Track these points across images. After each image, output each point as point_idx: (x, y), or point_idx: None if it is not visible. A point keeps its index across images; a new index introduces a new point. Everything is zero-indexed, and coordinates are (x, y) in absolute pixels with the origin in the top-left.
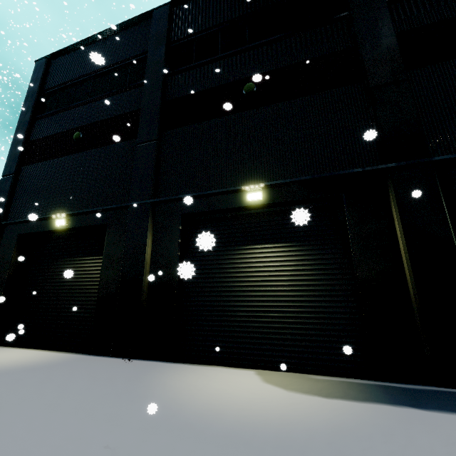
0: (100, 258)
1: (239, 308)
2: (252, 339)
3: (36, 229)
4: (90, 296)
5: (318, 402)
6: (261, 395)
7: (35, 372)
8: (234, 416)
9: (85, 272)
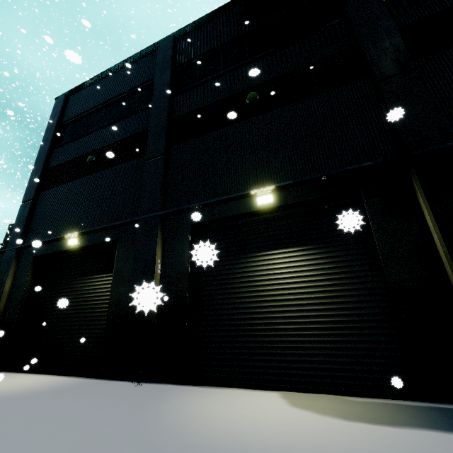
0: (111, 276)
1: (256, 321)
2: (273, 356)
3: (51, 250)
4: (101, 315)
5: (360, 429)
6: (288, 422)
7: (38, 398)
8: (256, 447)
9: (96, 291)
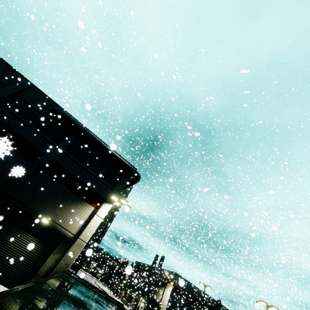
0: None
1: None
2: None
3: None
4: None
5: None
6: None
7: None
8: None
9: None
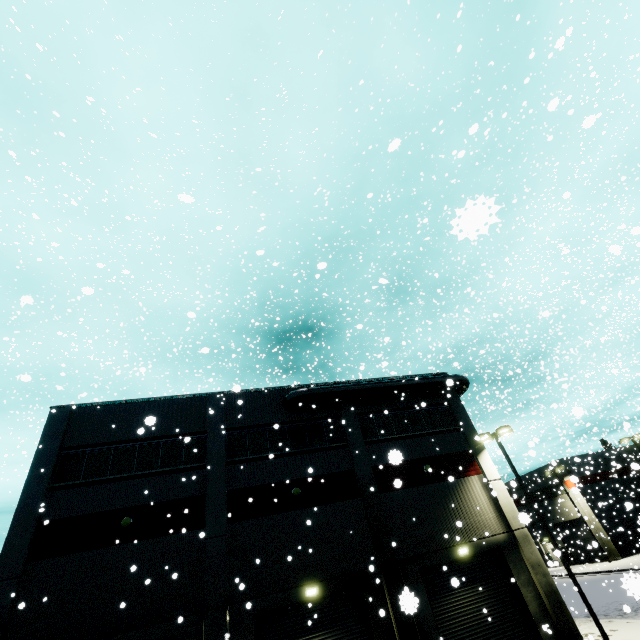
0: None
1: None
2: None
3: None
4: None
5: None
6: None
7: None
8: None
9: None
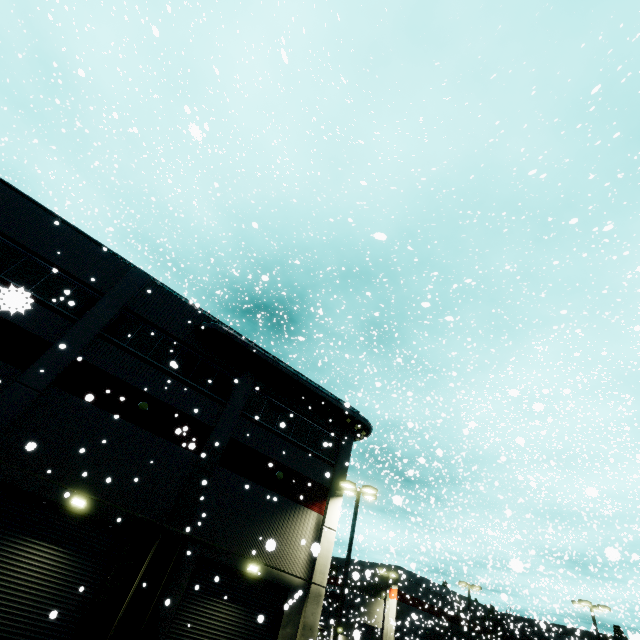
0: None
1: None
2: None
3: None
4: None
5: None
6: None
7: None
8: None
9: None
